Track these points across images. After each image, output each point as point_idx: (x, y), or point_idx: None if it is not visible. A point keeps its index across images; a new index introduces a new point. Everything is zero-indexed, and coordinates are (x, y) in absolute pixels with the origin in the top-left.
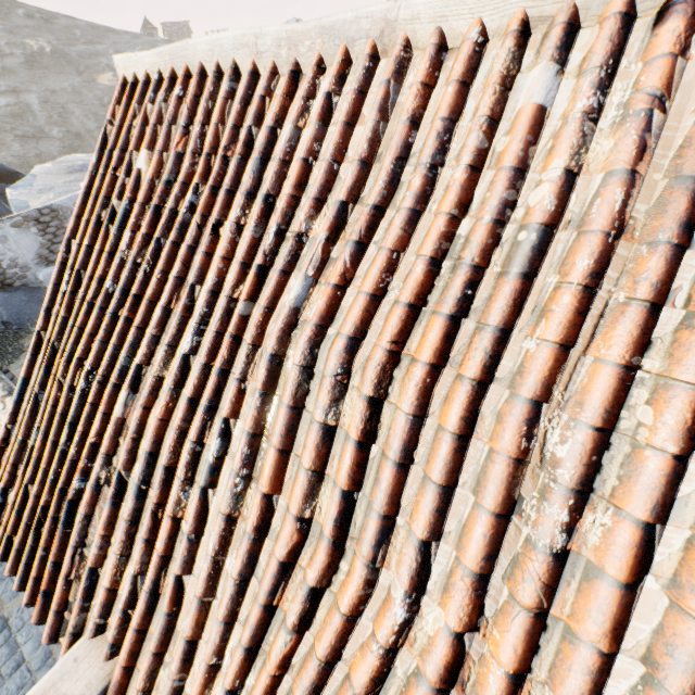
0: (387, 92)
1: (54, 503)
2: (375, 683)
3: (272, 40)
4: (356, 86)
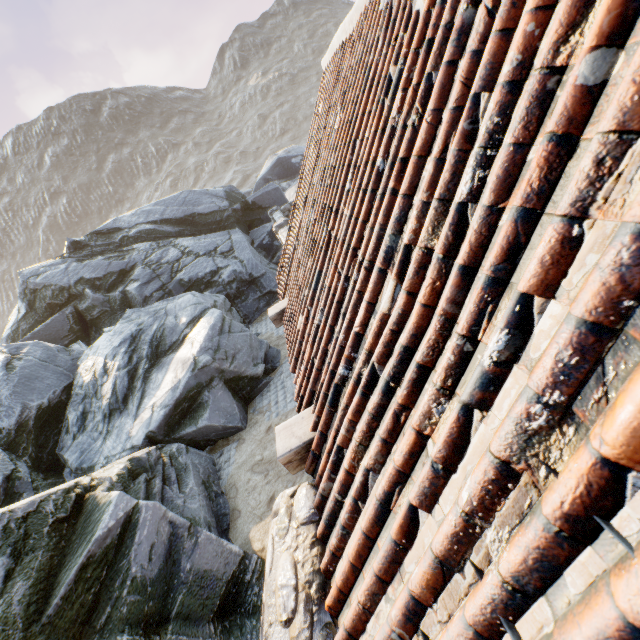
0: (362, 30)
1: (287, 261)
2: (318, 260)
3: (347, 24)
4: (358, 32)
